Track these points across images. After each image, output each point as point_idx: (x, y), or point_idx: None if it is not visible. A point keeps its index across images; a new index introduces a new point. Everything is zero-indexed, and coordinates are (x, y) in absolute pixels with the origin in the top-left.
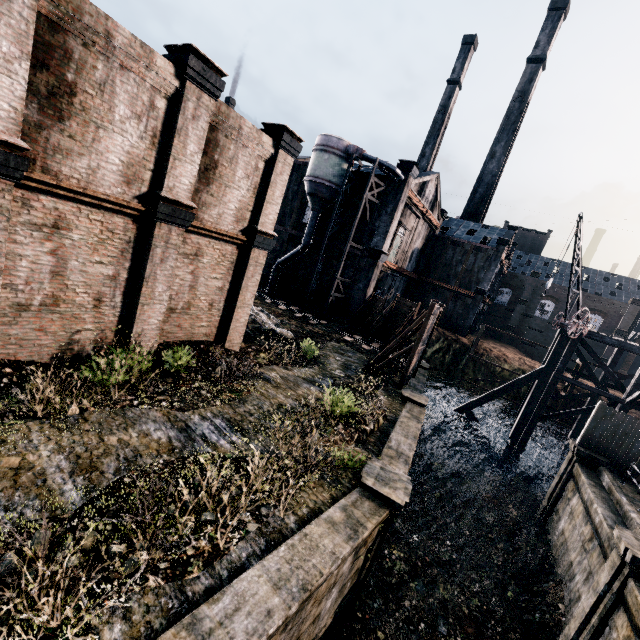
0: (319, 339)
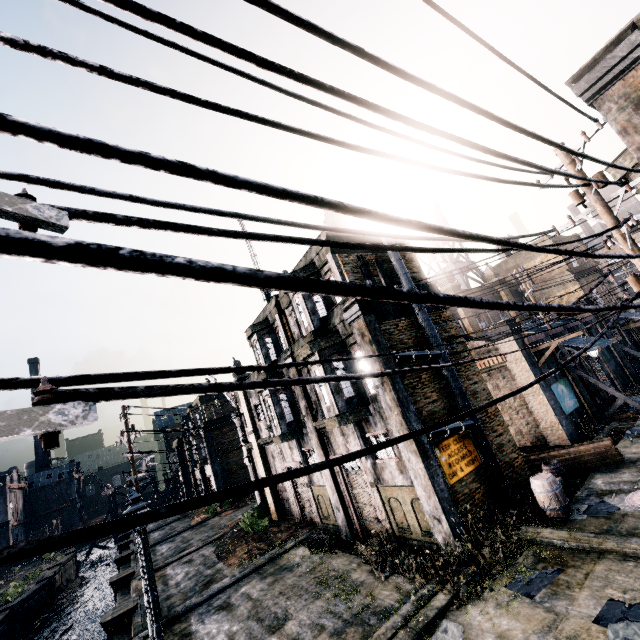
0: (7, 574)
